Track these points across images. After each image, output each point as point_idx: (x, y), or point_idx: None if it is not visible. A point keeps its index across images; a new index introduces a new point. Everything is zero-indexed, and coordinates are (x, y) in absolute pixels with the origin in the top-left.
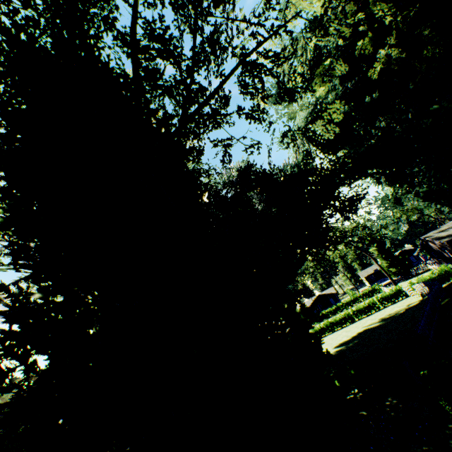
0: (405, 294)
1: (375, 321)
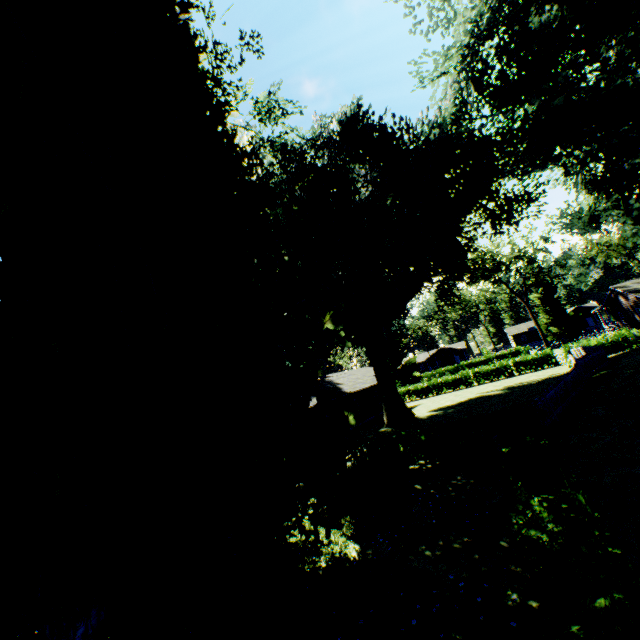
0: (555, 362)
1: (497, 389)
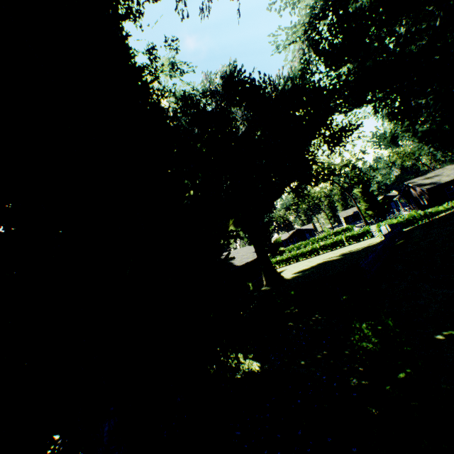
0: (371, 235)
1: (336, 255)
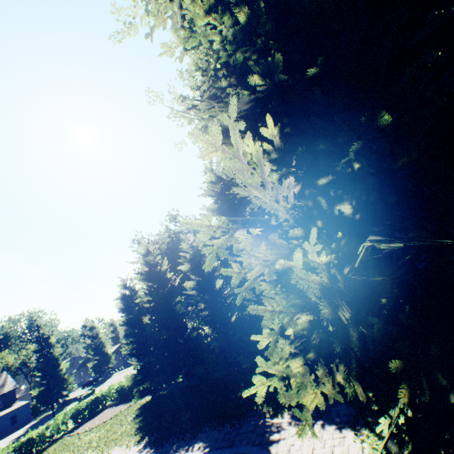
0: None
1: None
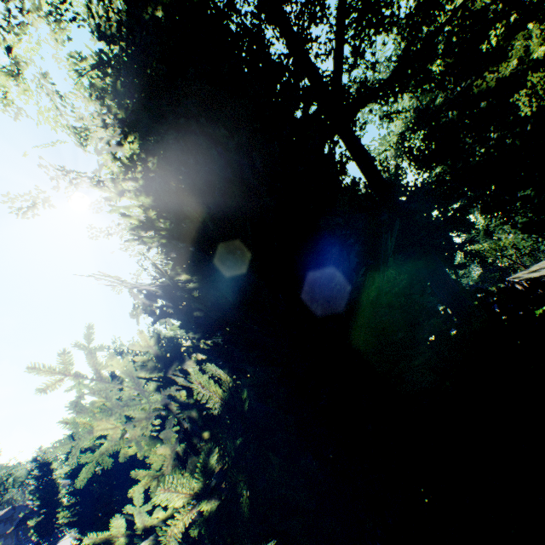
0: None
1: None
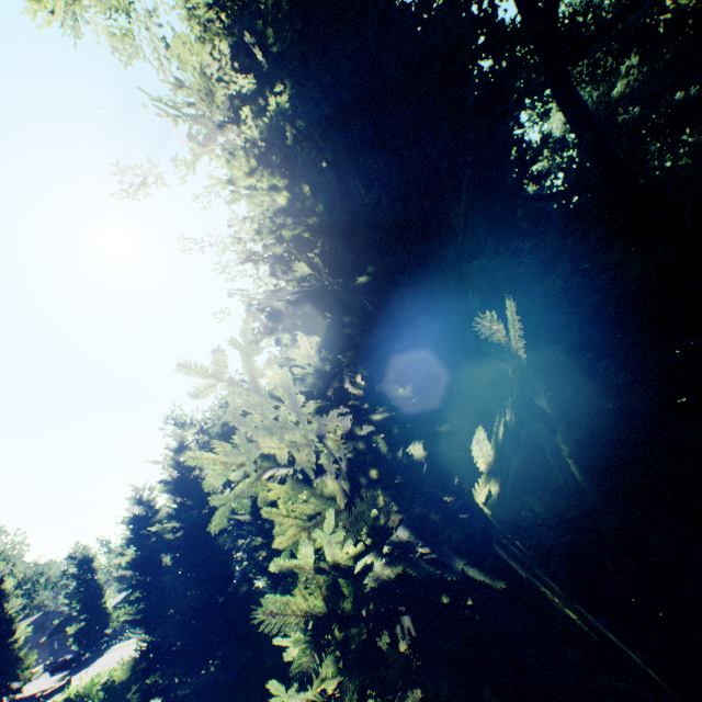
0: None
1: None
